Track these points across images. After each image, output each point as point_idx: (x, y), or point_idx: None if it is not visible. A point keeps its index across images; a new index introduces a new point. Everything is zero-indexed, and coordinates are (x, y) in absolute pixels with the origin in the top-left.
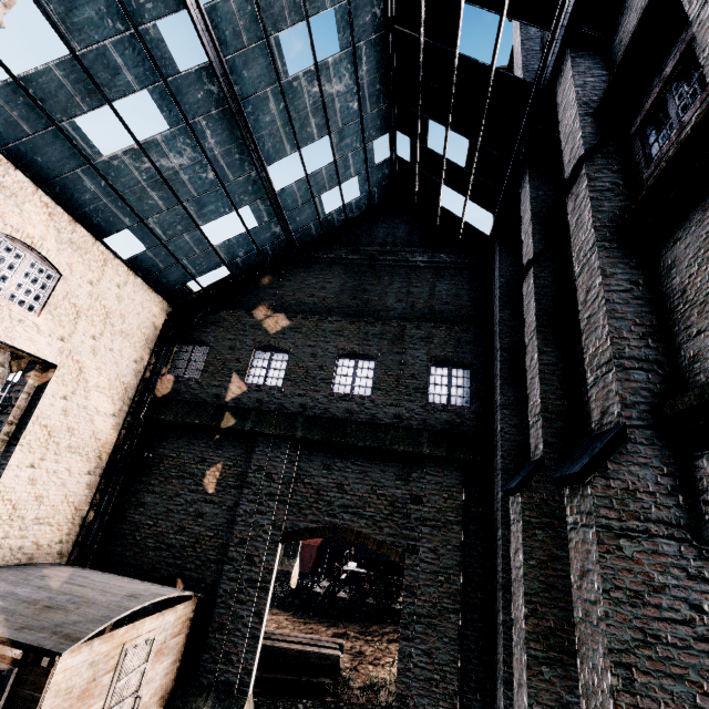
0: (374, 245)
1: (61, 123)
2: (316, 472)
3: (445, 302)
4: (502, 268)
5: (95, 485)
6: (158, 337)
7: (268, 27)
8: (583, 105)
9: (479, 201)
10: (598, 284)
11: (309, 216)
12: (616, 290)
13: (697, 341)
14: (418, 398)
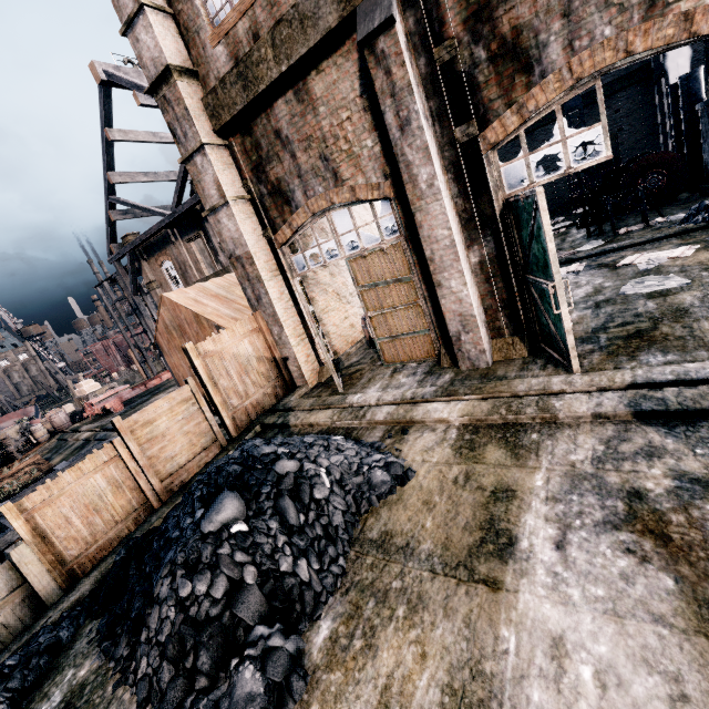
0: None
1: None
2: None
3: None
4: None
5: None
6: None
7: None
8: None
9: None
10: None
11: None
12: None
13: None
14: None
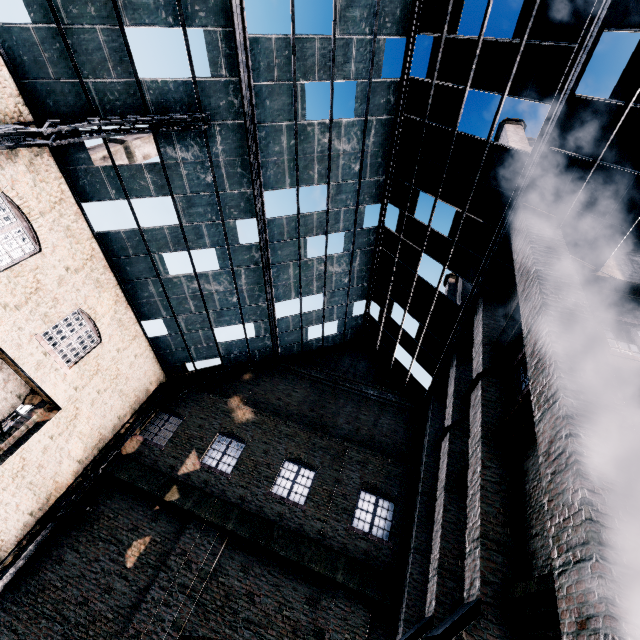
0: (339, 371)
1: (154, 254)
2: (233, 572)
3: (385, 435)
4: (433, 420)
5: (29, 527)
6: (146, 400)
7: (302, 233)
8: (486, 338)
9: (422, 363)
10: (479, 471)
11: (295, 338)
12: (489, 480)
13: (535, 541)
14: (344, 519)
